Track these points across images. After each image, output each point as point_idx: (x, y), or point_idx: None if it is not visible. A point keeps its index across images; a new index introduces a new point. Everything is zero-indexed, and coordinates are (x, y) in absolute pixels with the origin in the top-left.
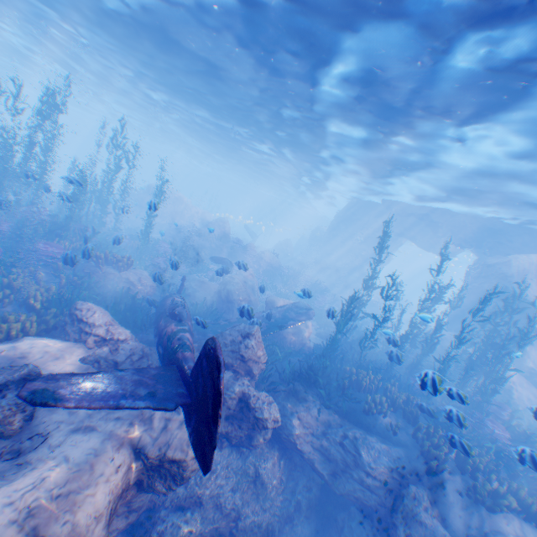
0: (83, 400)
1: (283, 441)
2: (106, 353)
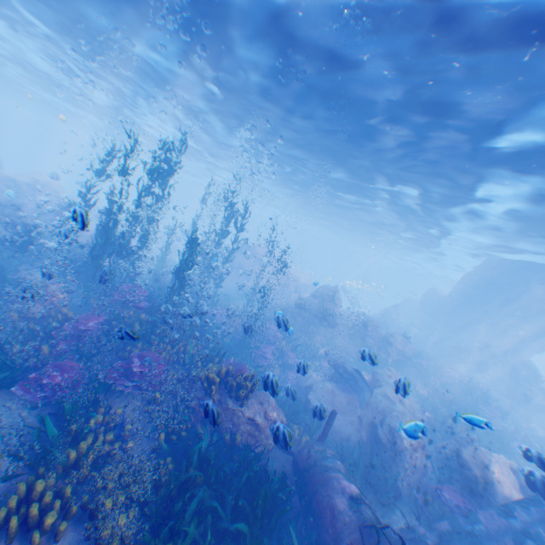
0: None
1: None
2: None
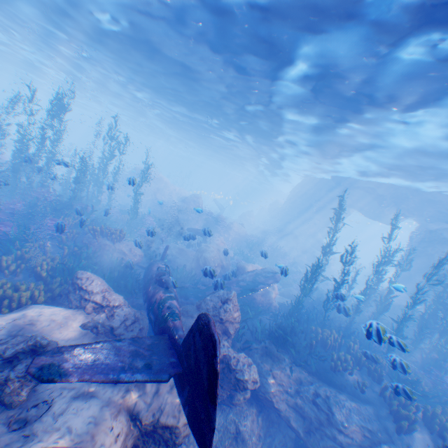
0: (86, 375)
1: (259, 398)
2: (104, 319)
